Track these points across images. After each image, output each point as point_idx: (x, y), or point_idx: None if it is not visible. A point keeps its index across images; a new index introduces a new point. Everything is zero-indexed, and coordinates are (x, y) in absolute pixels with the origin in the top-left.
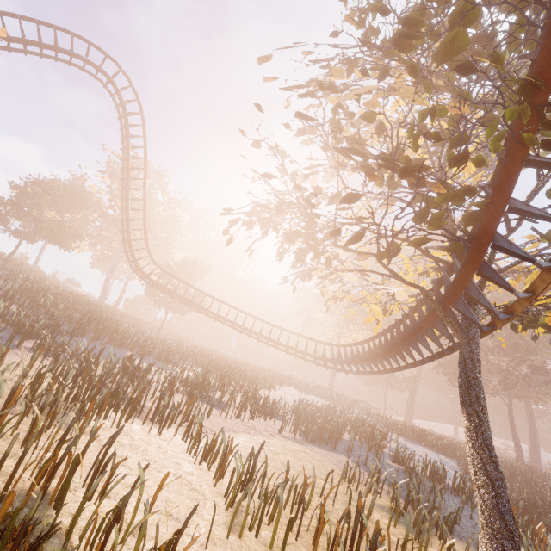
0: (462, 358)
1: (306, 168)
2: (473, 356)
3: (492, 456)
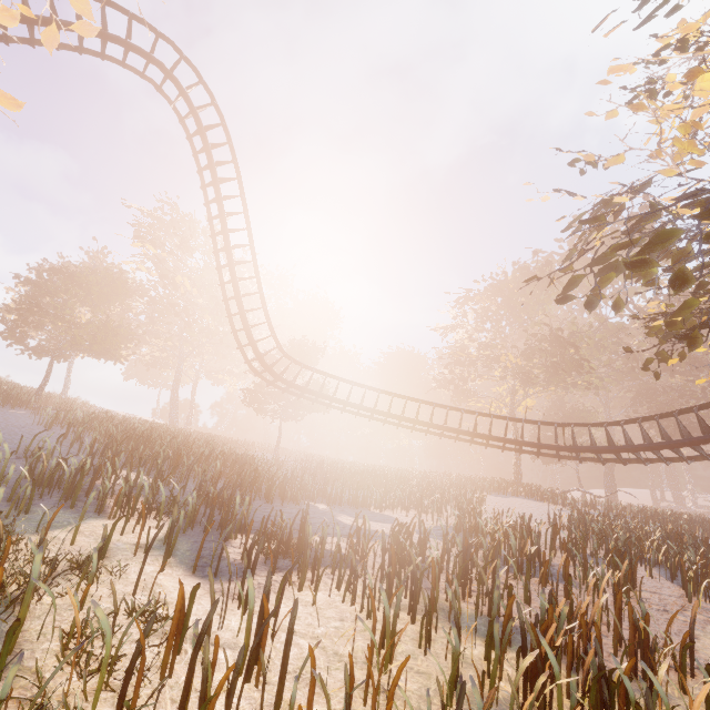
0: None
1: None
2: None
3: None
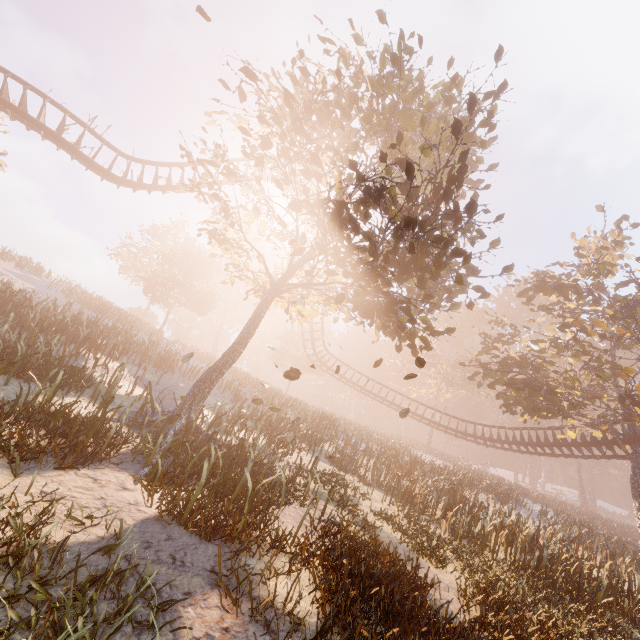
0: (634, 473)
1: (532, 342)
2: (639, 473)
3: None
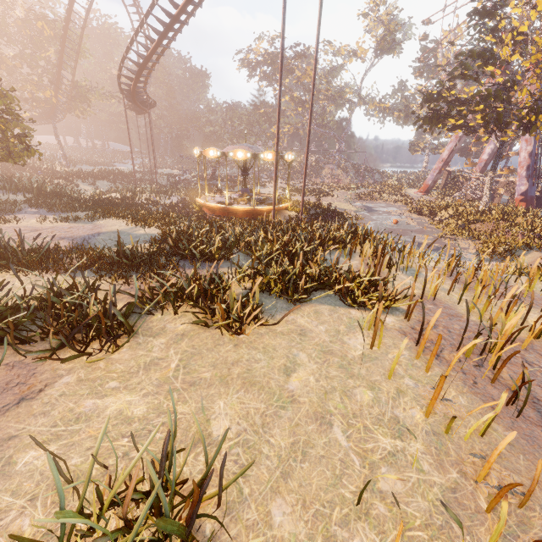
0: (54, 129)
1: None
2: (56, 129)
3: (62, 147)
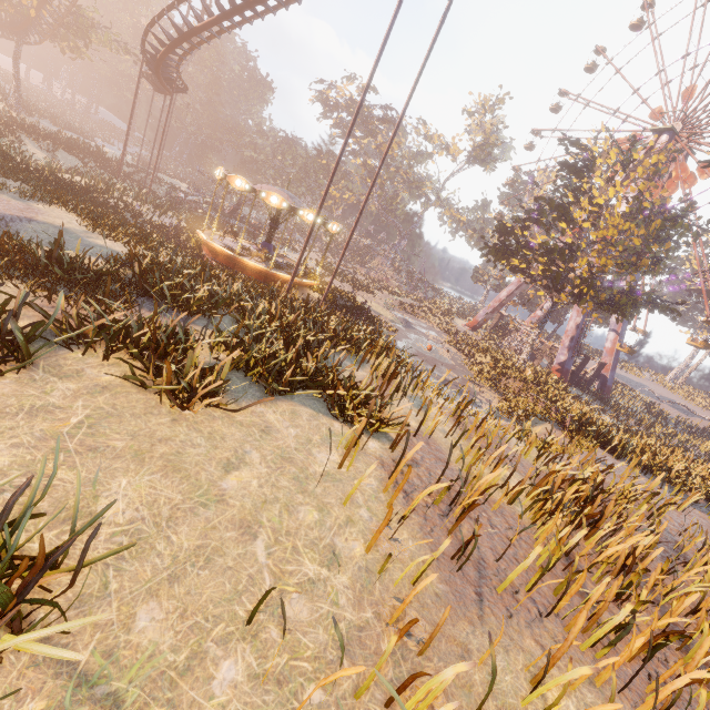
0: (16, 51)
1: None
2: (19, 52)
3: (19, 80)
